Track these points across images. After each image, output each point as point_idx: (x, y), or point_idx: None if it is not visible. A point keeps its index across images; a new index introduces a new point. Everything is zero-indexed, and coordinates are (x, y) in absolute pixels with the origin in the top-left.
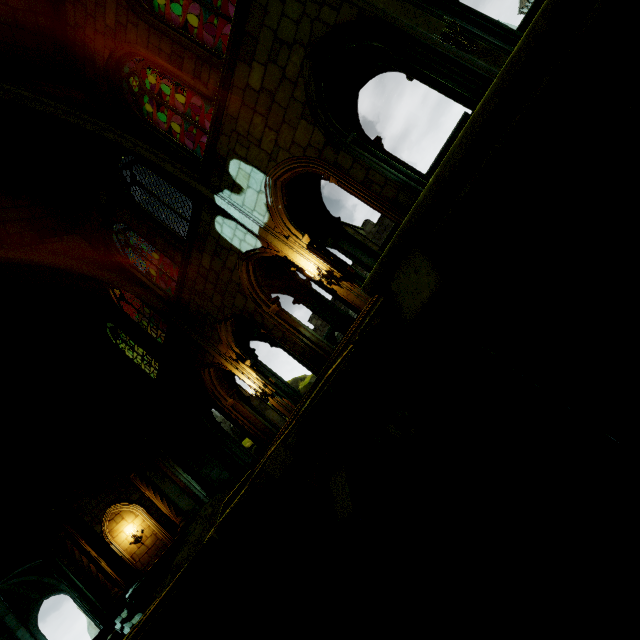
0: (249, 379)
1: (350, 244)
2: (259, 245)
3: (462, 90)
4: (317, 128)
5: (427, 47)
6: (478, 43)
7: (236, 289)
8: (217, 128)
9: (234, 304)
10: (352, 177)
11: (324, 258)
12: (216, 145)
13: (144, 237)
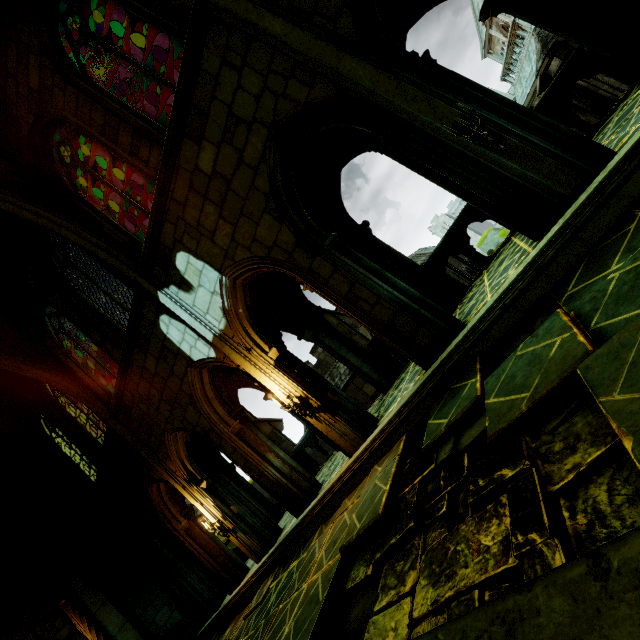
0: (204, 507)
1: (333, 339)
2: (214, 354)
3: (481, 194)
4: (285, 225)
5: (432, 138)
6: (508, 139)
7: (187, 401)
8: (160, 213)
9: (185, 417)
10: (332, 289)
11: (297, 380)
12: (160, 233)
13: (78, 327)
